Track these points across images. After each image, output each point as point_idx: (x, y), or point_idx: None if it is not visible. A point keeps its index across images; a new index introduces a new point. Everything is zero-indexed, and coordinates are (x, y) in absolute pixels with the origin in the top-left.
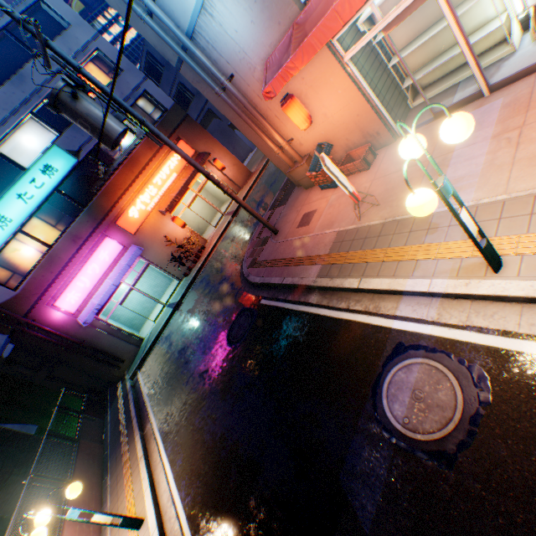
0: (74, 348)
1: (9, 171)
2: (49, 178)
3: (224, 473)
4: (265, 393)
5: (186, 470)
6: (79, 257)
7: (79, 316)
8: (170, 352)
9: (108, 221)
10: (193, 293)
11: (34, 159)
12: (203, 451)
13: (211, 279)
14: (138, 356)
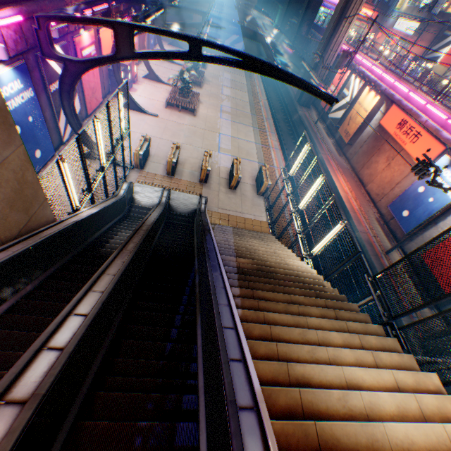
0: None
1: None
2: None
3: None
4: None
5: None
6: None
7: None
8: None
9: None
10: None
11: None
12: None
13: None
14: None
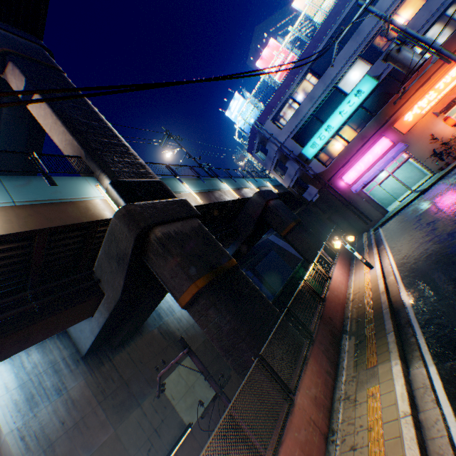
0: (345, 204)
1: (337, 98)
2: (357, 99)
3: (424, 254)
4: None
5: (400, 256)
6: (361, 150)
7: (351, 187)
8: (406, 217)
9: (386, 125)
10: (442, 182)
11: (351, 88)
12: (414, 250)
13: None
14: (380, 220)
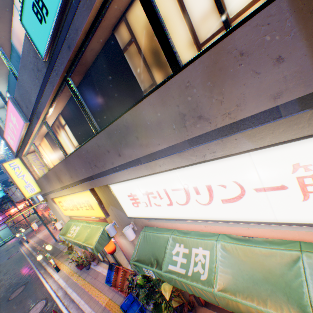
0: None
1: None
2: None
3: None
4: (3, 257)
5: None
6: None
7: None
8: None
9: (3, 211)
10: (13, 239)
11: None
12: None
13: (20, 236)
14: None
